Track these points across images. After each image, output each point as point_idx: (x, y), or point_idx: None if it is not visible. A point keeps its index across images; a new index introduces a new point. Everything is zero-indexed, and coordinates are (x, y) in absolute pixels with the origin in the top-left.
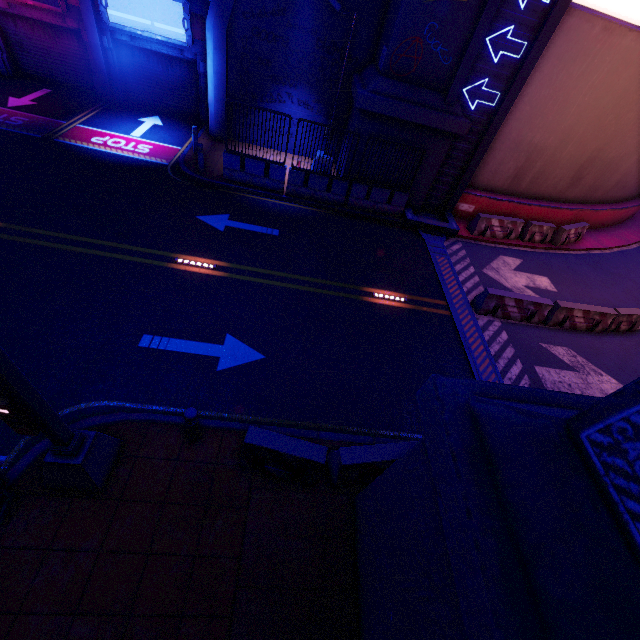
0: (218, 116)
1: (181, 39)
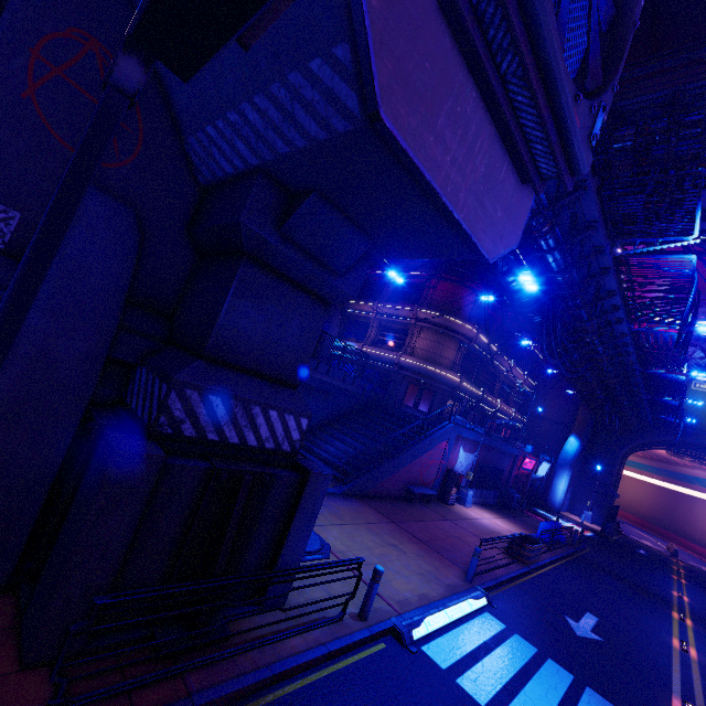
0: (562, 504)
1: (543, 475)
